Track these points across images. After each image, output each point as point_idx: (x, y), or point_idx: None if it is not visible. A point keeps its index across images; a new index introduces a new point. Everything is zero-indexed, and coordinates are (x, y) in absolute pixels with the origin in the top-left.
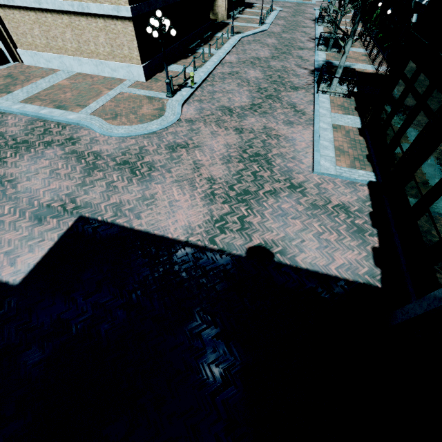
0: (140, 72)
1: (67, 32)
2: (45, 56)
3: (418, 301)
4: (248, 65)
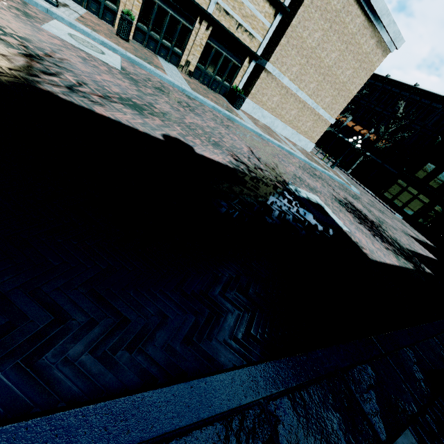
0: (311, 147)
1: (294, 110)
2: (264, 113)
3: None
4: None
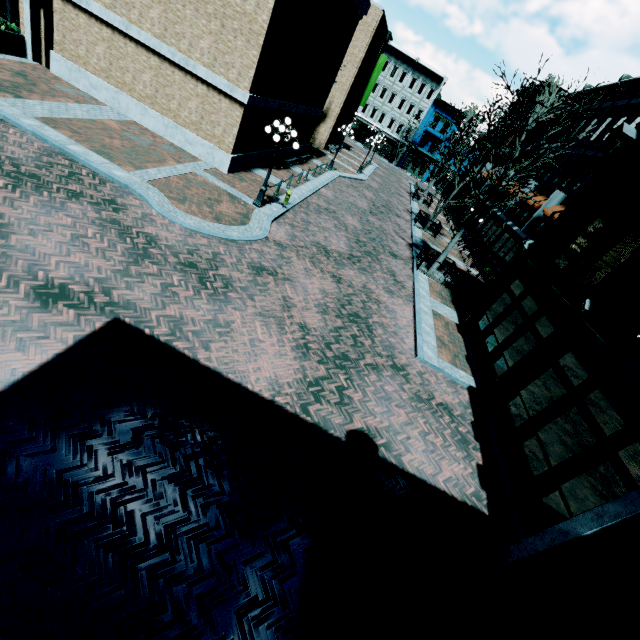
0: (225, 161)
1: (146, 74)
2: (92, 80)
3: (539, 534)
4: (346, 210)
